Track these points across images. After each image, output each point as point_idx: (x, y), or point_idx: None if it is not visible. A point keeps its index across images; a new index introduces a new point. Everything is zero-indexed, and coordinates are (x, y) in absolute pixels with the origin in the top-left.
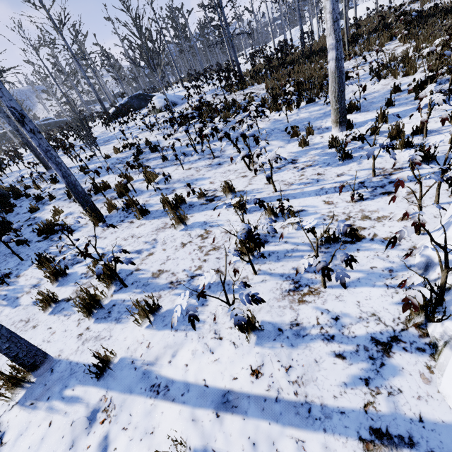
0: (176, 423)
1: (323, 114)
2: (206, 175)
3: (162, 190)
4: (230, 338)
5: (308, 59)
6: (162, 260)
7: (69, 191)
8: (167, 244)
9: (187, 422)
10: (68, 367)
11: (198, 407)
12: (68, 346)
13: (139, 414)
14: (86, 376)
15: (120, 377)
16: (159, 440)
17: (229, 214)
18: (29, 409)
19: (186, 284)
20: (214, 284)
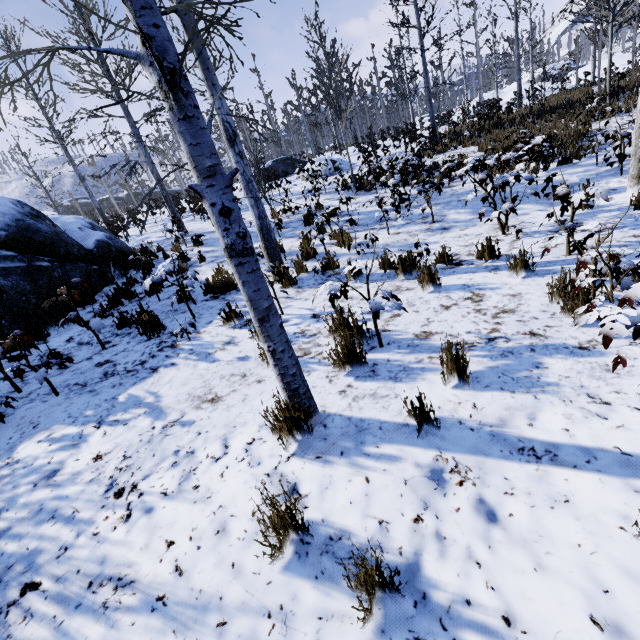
0: (606, 493)
1: (595, 175)
2: (429, 240)
3: (366, 254)
4: (626, 403)
5: (540, 118)
6: (420, 322)
7: (260, 237)
8: (417, 306)
9: (627, 493)
10: (348, 423)
11: (632, 478)
12: (330, 402)
13: (522, 479)
14: (389, 434)
15: (451, 437)
16: (589, 510)
17: (501, 277)
18: (318, 462)
19: (486, 346)
20: (538, 347)
